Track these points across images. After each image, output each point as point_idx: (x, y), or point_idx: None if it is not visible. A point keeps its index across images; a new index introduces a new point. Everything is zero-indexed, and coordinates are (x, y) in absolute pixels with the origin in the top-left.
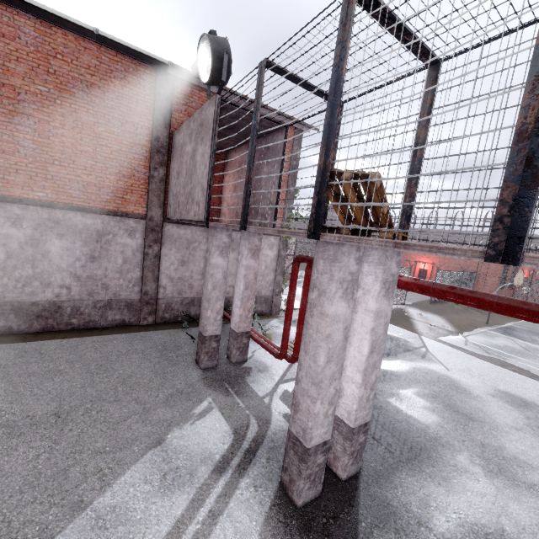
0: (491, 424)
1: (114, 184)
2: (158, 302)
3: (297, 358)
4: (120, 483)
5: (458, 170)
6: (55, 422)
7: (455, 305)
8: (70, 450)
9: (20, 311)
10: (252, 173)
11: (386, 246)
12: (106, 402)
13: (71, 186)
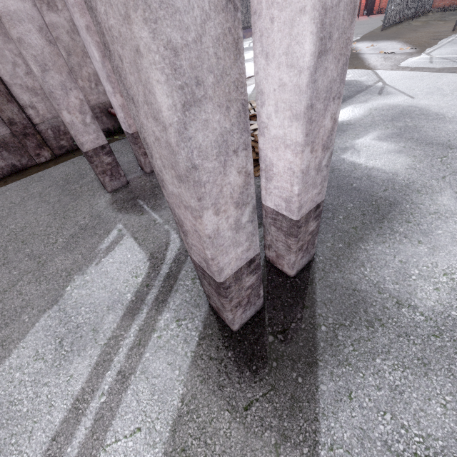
0: None
1: None
2: (40, 130)
3: None
4: (3, 371)
5: None
6: None
7: (412, 22)
8: None
9: None
10: None
11: None
12: None
13: None
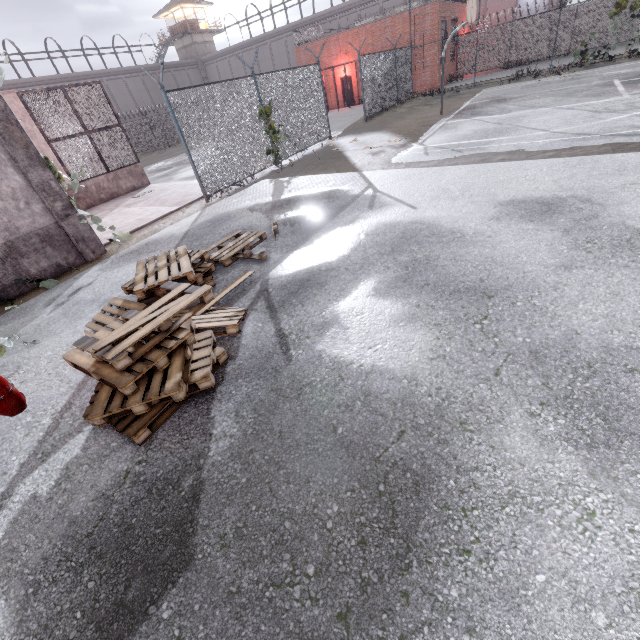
0: (523, 283)
1: None
2: None
3: (3, 402)
4: None
5: None
6: None
7: (397, 110)
8: None
9: None
10: None
11: None
12: None
13: None
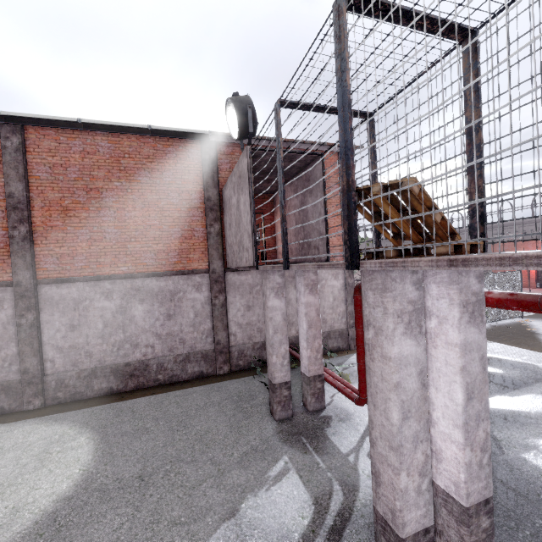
0: None
1: (178, 247)
2: (231, 350)
3: None
4: None
5: (514, 147)
6: (138, 486)
7: None
8: (149, 519)
9: (117, 372)
10: (285, 211)
11: (438, 266)
12: (184, 463)
13: (145, 257)
